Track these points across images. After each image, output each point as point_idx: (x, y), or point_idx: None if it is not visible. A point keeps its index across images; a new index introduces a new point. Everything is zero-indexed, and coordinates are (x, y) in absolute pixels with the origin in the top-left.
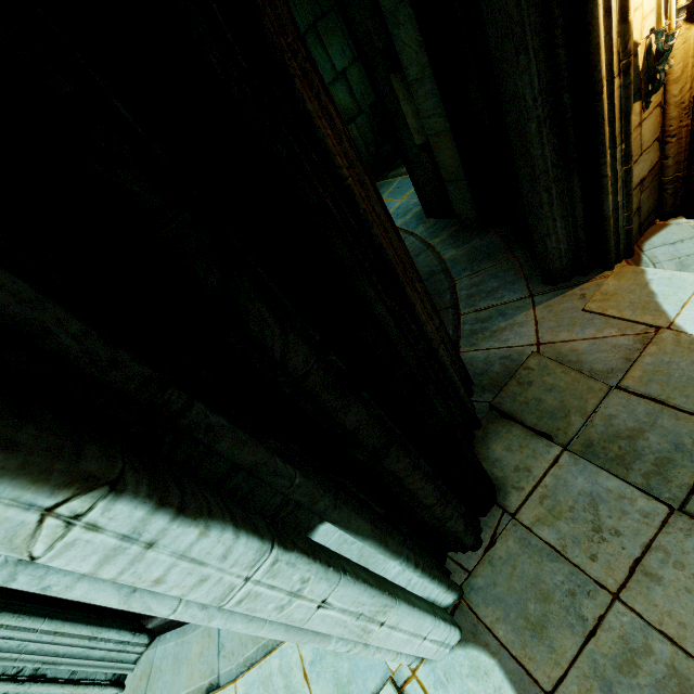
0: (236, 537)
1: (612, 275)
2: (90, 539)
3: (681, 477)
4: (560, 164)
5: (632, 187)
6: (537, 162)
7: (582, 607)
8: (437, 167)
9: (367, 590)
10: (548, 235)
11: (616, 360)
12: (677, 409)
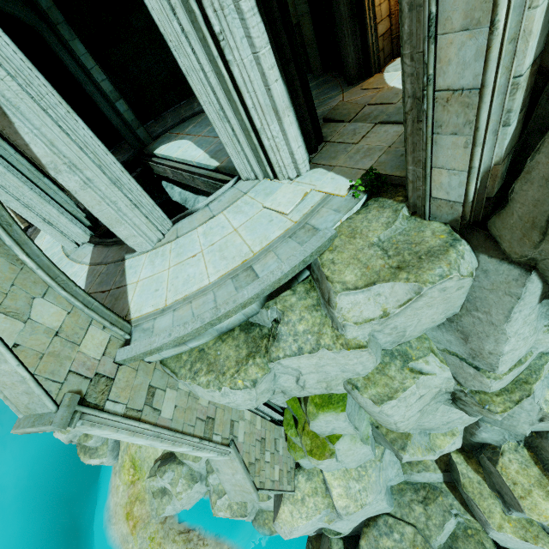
0: (265, 31)
1: (373, 78)
2: (248, 3)
3: (380, 118)
4: (351, 17)
5: (378, 33)
6: (342, 14)
7: (347, 149)
8: (302, 39)
9: (286, 93)
10: (348, 54)
11: (369, 99)
12: (383, 104)
